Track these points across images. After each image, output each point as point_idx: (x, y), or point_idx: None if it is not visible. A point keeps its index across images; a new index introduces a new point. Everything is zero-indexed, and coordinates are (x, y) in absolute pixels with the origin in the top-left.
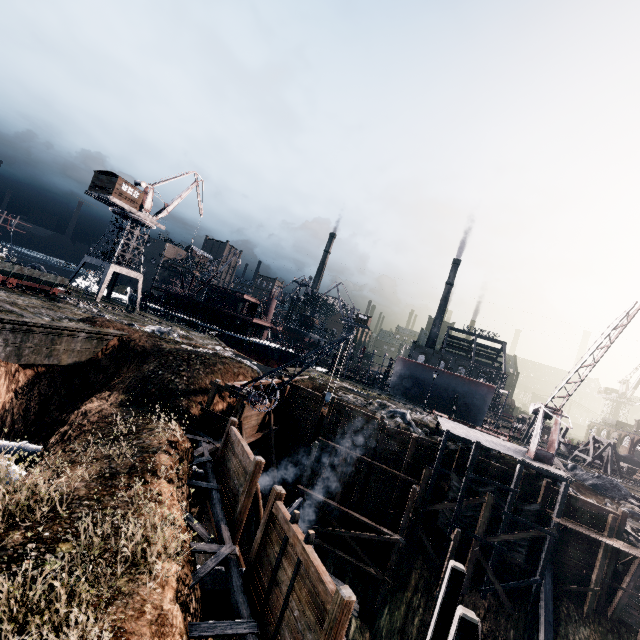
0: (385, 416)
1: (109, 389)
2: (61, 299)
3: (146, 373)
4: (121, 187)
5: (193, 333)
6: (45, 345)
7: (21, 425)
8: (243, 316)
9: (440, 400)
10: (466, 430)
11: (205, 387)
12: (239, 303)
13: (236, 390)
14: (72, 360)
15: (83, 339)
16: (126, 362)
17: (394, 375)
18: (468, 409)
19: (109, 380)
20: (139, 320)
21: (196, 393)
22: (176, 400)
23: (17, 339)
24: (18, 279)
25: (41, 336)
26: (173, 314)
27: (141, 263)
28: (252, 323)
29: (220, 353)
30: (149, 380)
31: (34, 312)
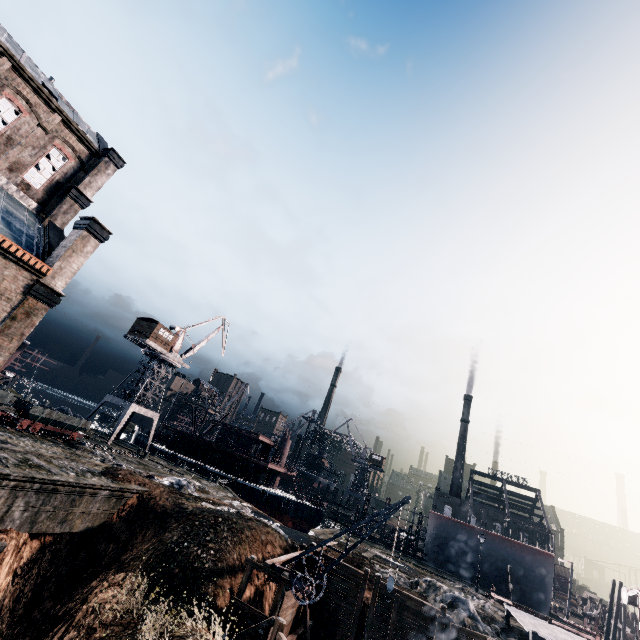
0: (446, 606)
1: (122, 568)
2: (80, 445)
3: (169, 545)
4: (158, 331)
5: (205, 482)
6: (63, 507)
7: (5, 625)
8: (256, 460)
9: (489, 573)
10: (550, 629)
11: (233, 564)
12: (253, 444)
13: (275, 571)
14: (84, 525)
15: (103, 498)
16: (142, 527)
17: (428, 536)
18: (527, 587)
19: (119, 553)
20: (152, 467)
21: (223, 573)
22: (202, 585)
23: (39, 501)
24: (43, 423)
25: (63, 496)
26: (181, 457)
27: (160, 402)
28: (265, 468)
29: (243, 512)
30: (172, 555)
31: (59, 465)
